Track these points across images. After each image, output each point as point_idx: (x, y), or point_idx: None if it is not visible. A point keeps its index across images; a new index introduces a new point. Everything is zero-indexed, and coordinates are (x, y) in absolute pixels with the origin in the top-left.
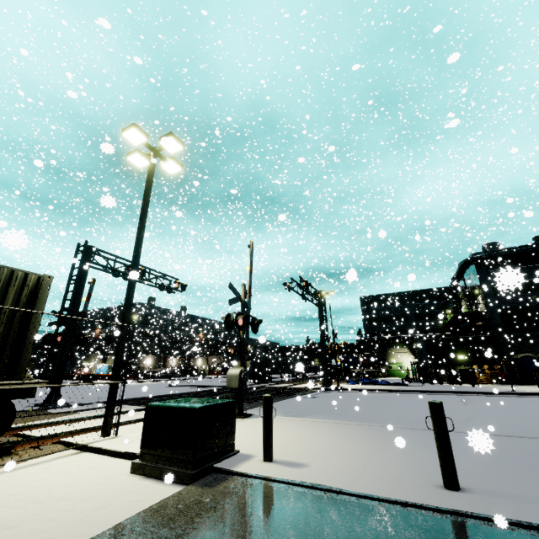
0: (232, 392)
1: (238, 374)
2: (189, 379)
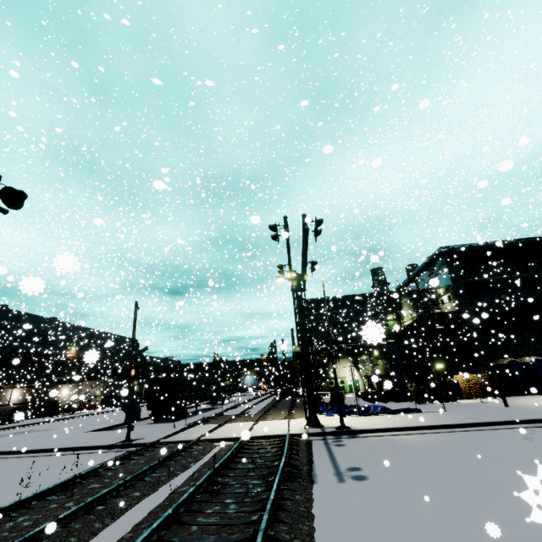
0: (134, 479)
1: None
2: (38, 423)
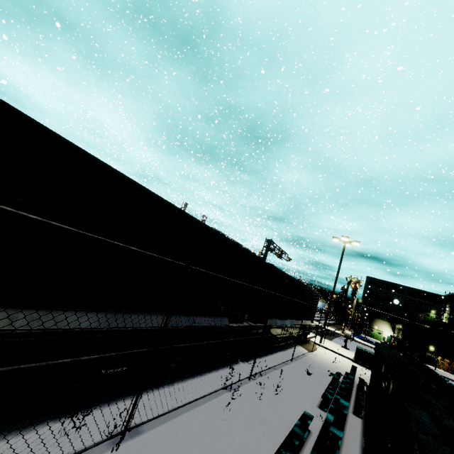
0: None
1: (351, 334)
2: None
